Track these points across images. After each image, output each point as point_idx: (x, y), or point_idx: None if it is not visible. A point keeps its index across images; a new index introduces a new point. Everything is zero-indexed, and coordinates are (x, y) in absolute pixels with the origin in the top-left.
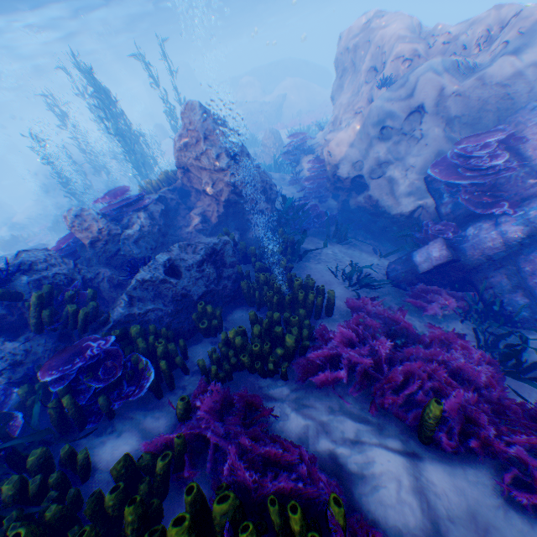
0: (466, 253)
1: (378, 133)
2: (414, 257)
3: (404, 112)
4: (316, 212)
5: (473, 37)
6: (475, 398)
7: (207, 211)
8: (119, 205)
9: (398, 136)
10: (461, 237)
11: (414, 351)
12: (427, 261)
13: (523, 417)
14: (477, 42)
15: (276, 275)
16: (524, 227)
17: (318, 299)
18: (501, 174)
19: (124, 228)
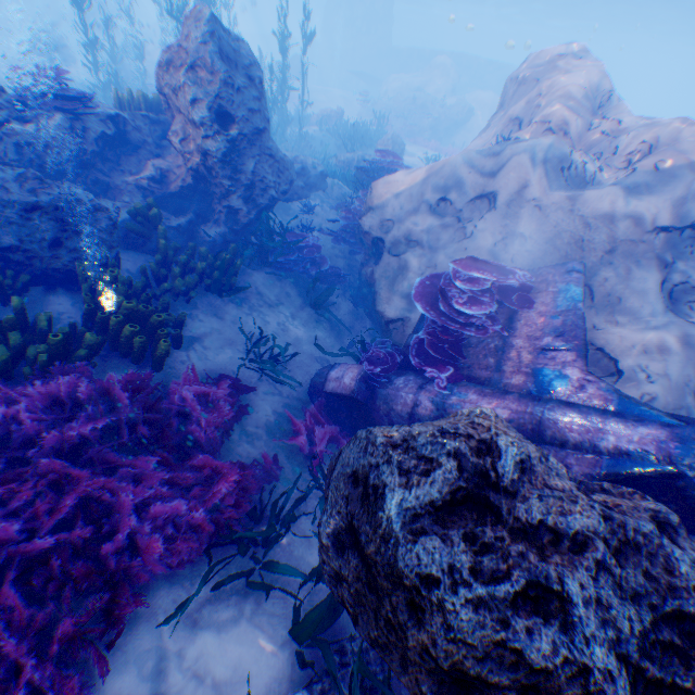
0: (376, 402)
1: (435, 201)
2: (332, 370)
3: (475, 190)
4: (311, 256)
5: (631, 145)
6: (47, 544)
7: (173, 172)
8: (41, 91)
9: (451, 218)
10: (387, 380)
11: (143, 460)
12: (336, 383)
13: (107, 603)
14: (631, 155)
15: (163, 291)
16: (436, 410)
17: (136, 340)
18: (468, 329)
19: (23, 122)
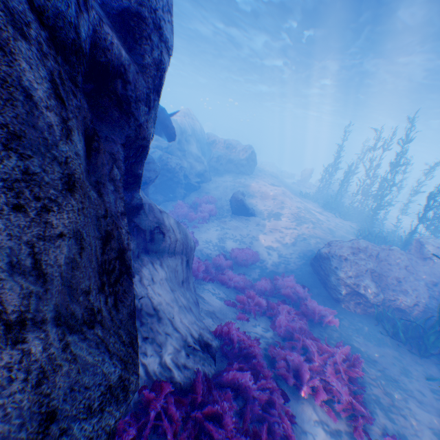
0: None
1: None
2: None
3: None
4: None
5: None
6: None
7: None
8: None
9: None
10: None
11: None
12: None
13: None
14: None
15: None
16: None
17: None
18: None
19: None
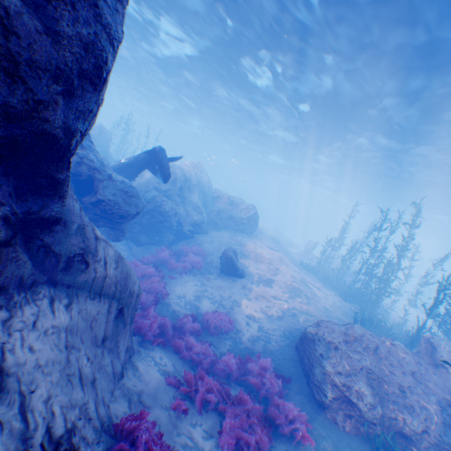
0: None
1: None
2: None
3: None
4: None
5: None
6: None
7: None
8: None
9: None
10: None
11: None
12: None
13: None
14: None
15: None
16: None
17: None
18: None
19: None
